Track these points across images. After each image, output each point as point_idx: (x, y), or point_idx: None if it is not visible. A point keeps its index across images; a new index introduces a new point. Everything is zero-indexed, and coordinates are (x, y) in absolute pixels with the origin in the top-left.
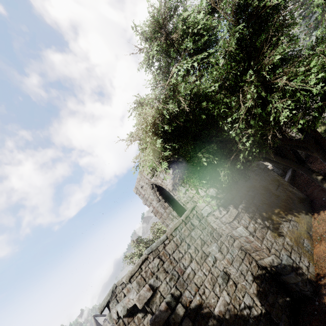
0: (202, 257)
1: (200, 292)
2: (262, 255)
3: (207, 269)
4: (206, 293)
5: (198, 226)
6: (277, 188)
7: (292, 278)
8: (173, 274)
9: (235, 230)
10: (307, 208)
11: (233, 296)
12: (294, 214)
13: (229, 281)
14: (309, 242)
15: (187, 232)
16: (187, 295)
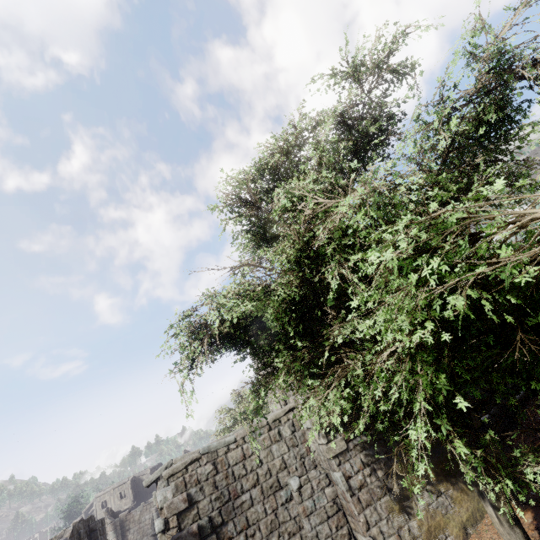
0: (272, 486)
1: (249, 532)
2: (357, 528)
3: (271, 505)
4: (256, 537)
5: (288, 439)
6: None
7: None
8: (224, 493)
9: (333, 472)
10: None
11: None
12: (456, 485)
13: (296, 537)
14: None
15: (267, 443)
16: (229, 527)
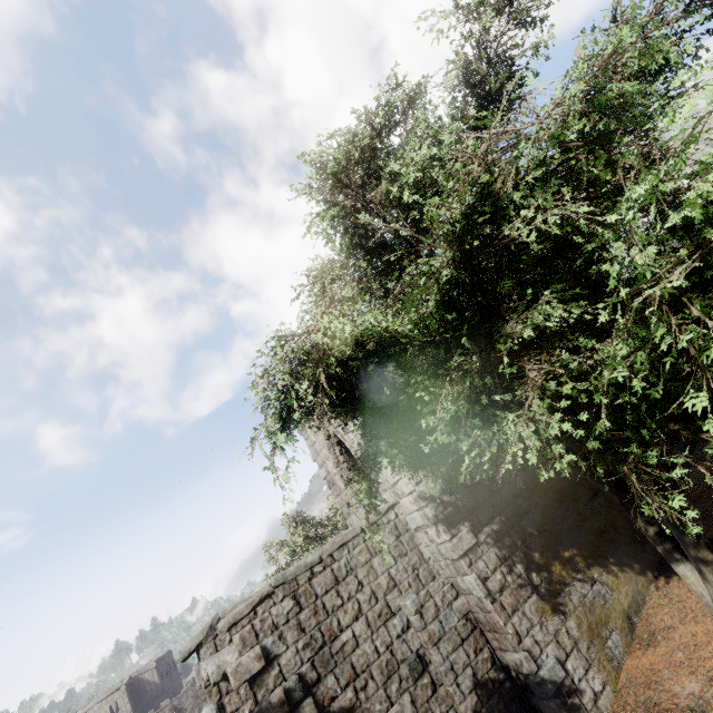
0: (381, 615)
1: (358, 684)
2: (504, 645)
3: (384, 641)
4: (369, 688)
5: (392, 547)
6: (590, 499)
7: (551, 709)
8: (315, 636)
9: (462, 577)
10: (649, 558)
11: (422, 708)
12: (609, 567)
13: (424, 677)
14: (622, 640)
15: (365, 556)
16: (330, 683)
